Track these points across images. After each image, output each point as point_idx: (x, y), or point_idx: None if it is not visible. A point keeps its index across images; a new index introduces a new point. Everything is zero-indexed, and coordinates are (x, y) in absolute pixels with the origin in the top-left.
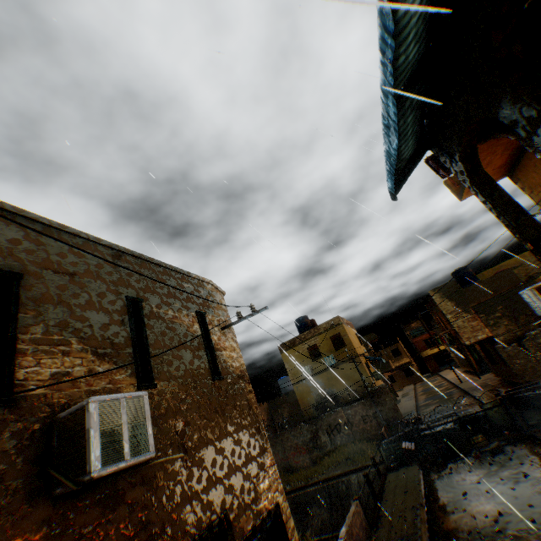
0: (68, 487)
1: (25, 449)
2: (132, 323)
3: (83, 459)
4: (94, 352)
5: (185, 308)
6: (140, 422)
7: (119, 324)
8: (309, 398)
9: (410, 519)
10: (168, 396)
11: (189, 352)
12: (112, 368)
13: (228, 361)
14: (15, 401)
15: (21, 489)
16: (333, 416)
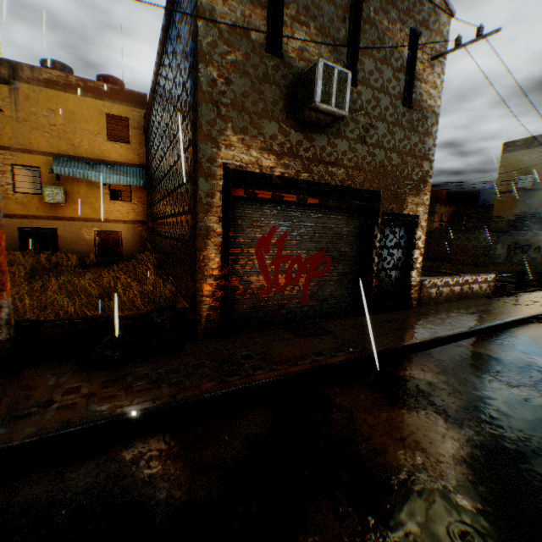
0: (303, 112)
1: (286, 88)
2: (350, 24)
3: (312, 97)
4: (322, 41)
5: (400, 23)
6: (343, 91)
7: (341, 22)
8: (507, 212)
9: (537, 304)
10: (363, 100)
11: (390, 72)
12: (331, 59)
13: (424, 96)
14: (282, 57)
15: (284, 107)
16: (525, 237)
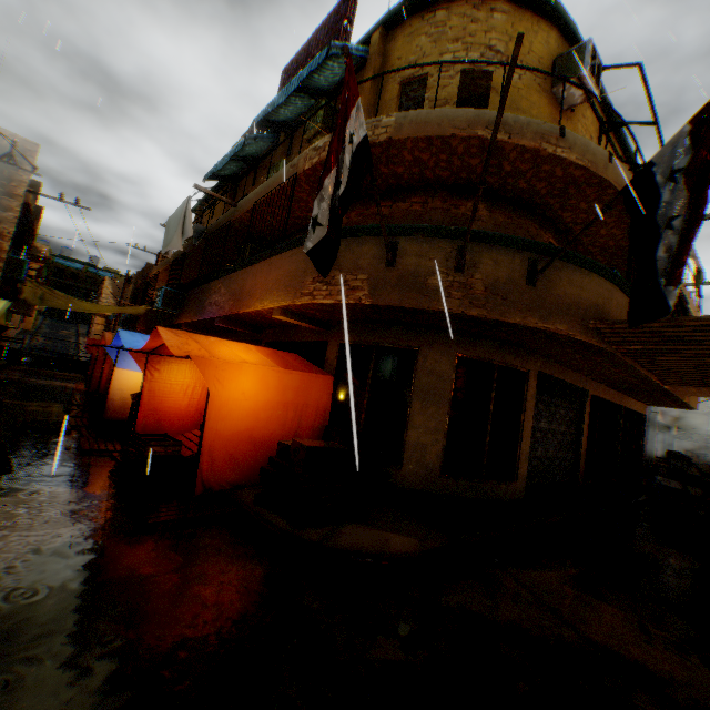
0: None
1: None
2: None
3: None
4: None
5: None
6: None
7: None
8: None
9: None
10: None
11: None
12: None
13: None
14: None
15: None
16: None
